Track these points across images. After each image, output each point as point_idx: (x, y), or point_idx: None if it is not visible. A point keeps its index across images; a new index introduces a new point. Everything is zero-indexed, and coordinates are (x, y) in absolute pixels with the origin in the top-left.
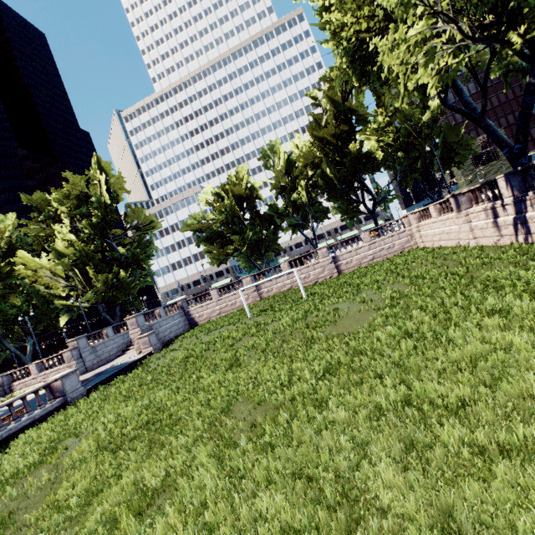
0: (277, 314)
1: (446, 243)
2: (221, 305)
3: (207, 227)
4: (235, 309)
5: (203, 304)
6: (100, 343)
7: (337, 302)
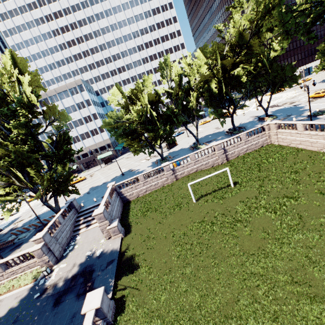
0: (237, 207)
1: (306, 147)
2: (146, 186)
3: (121, 124)
4: (157, 187)
5: (132, 186)
6: (58, 232)
7: (295, 203)
